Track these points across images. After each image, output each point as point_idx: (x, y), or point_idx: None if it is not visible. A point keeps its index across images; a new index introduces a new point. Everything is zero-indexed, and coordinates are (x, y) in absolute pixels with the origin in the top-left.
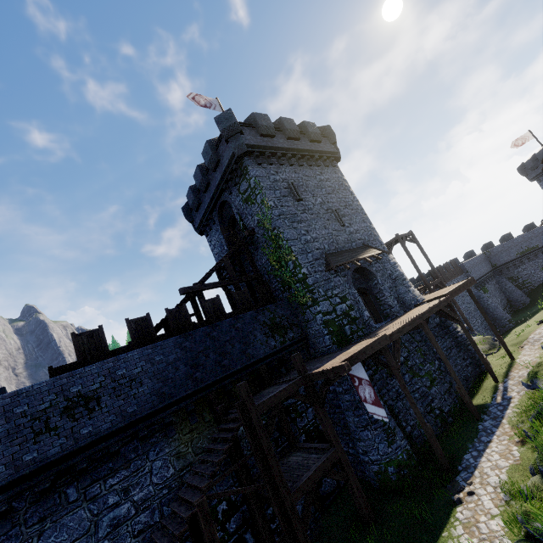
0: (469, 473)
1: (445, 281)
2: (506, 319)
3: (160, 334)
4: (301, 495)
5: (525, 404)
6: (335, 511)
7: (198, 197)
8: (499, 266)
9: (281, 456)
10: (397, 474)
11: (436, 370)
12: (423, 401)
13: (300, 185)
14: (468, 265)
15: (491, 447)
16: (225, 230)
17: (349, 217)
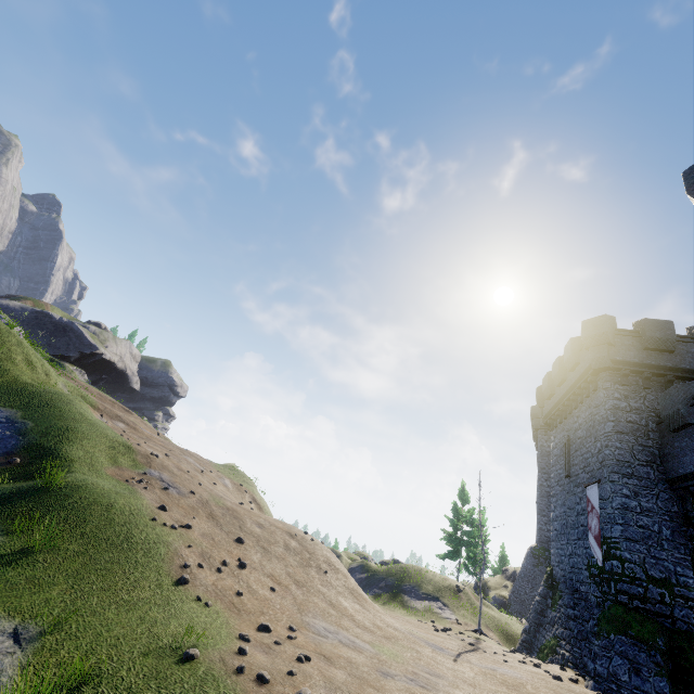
0: None
1: None
2: None
3: None
4: None
5: None
6: None
7: None
8: None
9: None
10: None
11: None
12: None
13: None
14: None
15: None
16: None
17: None
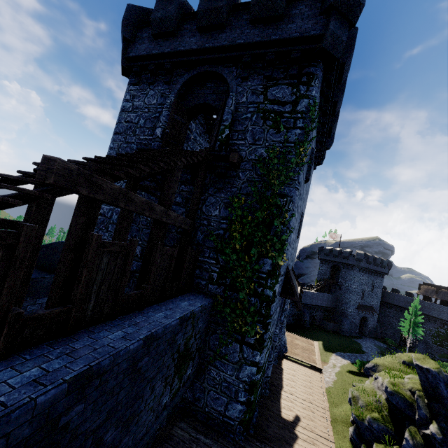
0: None
1: None
2: None
3: None
4: None
5: None
6: None
7: (178, 21)
8: None
9: None
10: None
11: None
12: None
13: None
14: None
15: None
16: (179, 109)
17: None
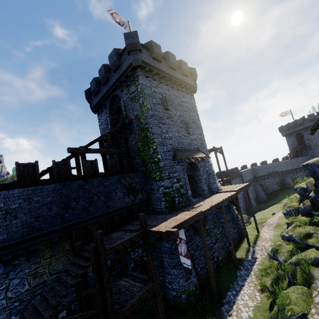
0: (230, 306)
1: (231, 179)
2: (254, 206)
3: (43, 179)
4: (124, 318)
5: (264, 264)
6: (142, 318)
7: (98, 86)
8: (257, 177)
9: (115, 278)
10: (187, 299)
11: (219, 233)
12: (209, 252)
13: (169, 100)
14: (244, 173)
15: (244, 290)
16: (112, 114)
17: (193, 129)
